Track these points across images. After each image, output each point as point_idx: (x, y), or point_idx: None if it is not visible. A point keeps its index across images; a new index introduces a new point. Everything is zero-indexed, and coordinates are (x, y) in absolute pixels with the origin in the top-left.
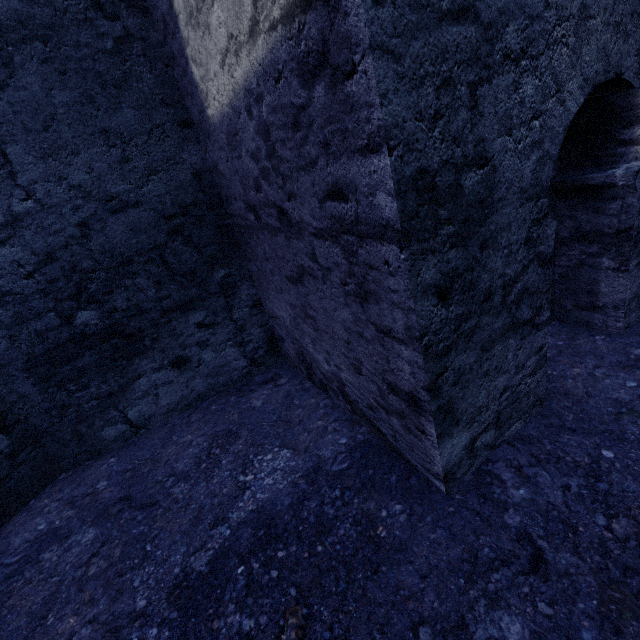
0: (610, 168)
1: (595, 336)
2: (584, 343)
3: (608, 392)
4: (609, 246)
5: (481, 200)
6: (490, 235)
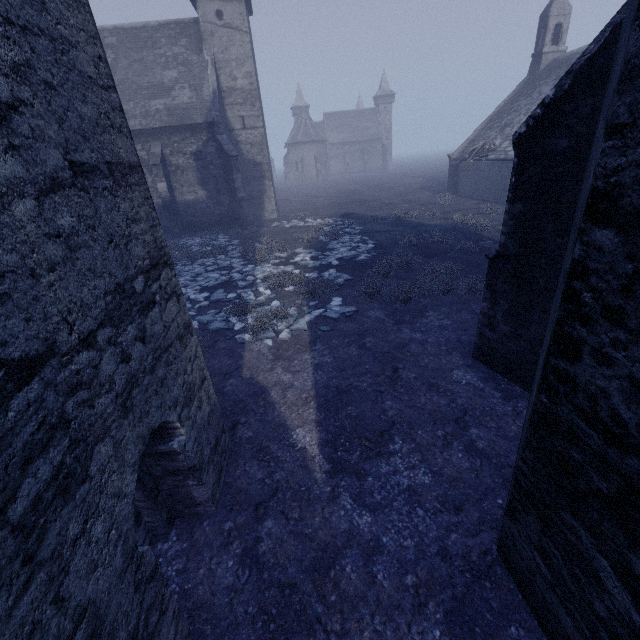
0: (170, 440)
1: (204, 523)
2: (199, 535)
3: (222, 582)
4: (188, 475)
5: (92, 633)
6: (108, 635)
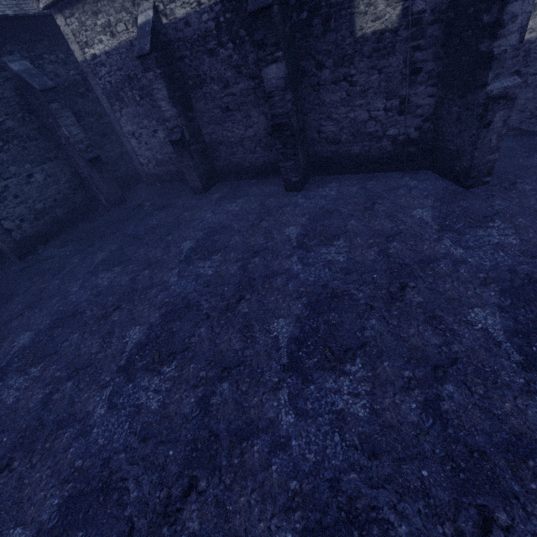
0: None
1: None
2: None
3: None
4: None
5: None
6: None
